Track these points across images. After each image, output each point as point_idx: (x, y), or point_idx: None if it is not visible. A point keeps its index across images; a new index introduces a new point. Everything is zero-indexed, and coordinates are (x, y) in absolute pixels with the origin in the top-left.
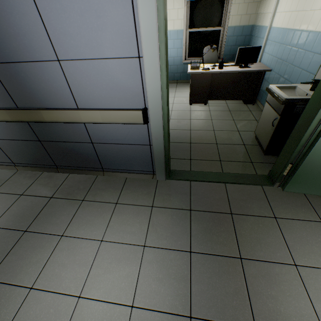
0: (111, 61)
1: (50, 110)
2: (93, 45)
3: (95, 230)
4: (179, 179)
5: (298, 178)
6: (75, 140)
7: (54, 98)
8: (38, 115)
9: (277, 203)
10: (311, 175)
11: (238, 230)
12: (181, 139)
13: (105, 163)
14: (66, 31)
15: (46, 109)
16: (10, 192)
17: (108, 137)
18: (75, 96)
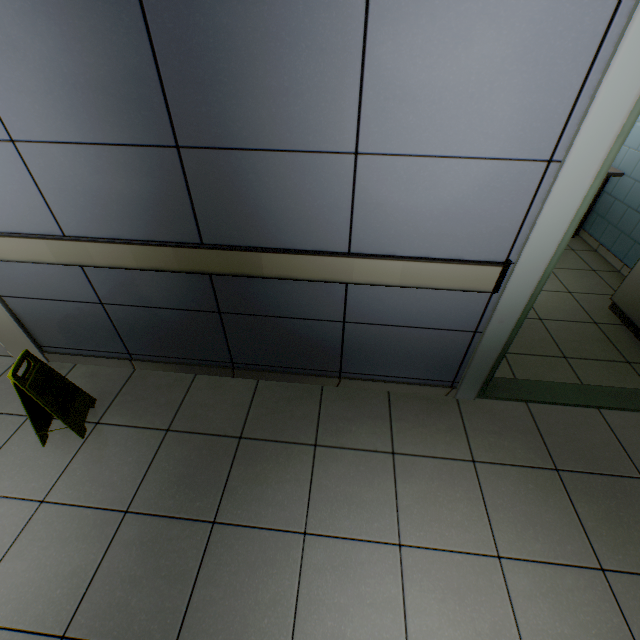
0: (479, 165)
1: (287, 254)
2: (455, 128)
3: (375, 520)
4: (502, 398)
5: None
6: (307, 315)
7: (302, 228)
8: (250, 261)
9: None
10: None
11: None
12: None
13: (351, 363)
14: (408, 94)
15: (277, 251)
16: (139, 424)
17: (387, 313)
18: (357, 227)
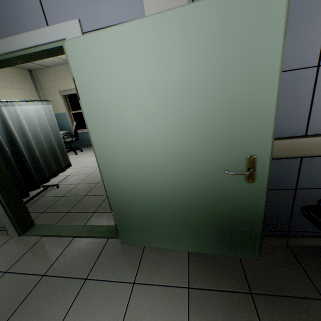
0: None
1: None
2: None
3: None
4: (32, 235)
5: (122, 226)
6: None
7: None
8: None
9: (106, 259)
10: (129, 221)
11: (29, 299)
12: (81, 192)
13: None
14: None
15: None
16: None
17: None
18: None
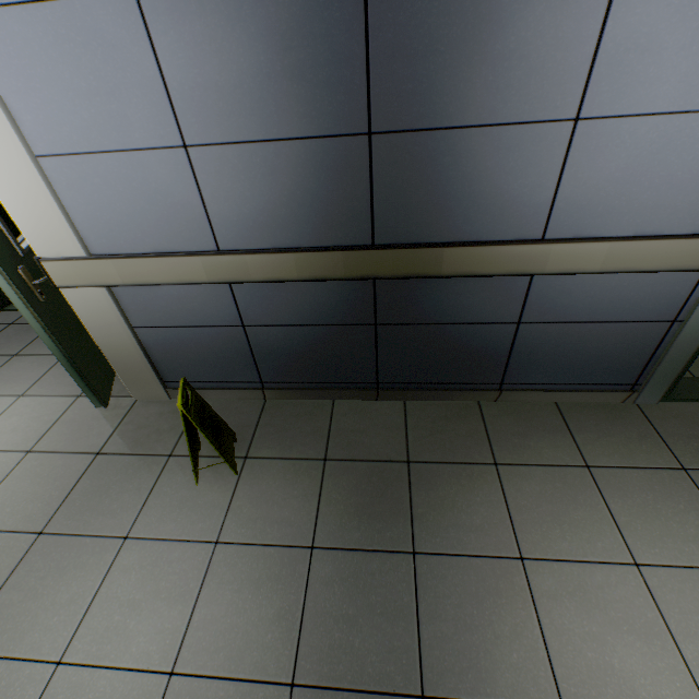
0: None
1: (474, 246)
2: None
3: (596, 539)
4: (690, 400)
5: None
6: (476, 319)
7: (493, 215)
8: (429, 259)
9: None
10: None
11: None
12: None
13: (517, 371)
14: (653, 42)
15: (463, 244)
16: (291, 456)
17: (572, 307)
18: (558, 208)
